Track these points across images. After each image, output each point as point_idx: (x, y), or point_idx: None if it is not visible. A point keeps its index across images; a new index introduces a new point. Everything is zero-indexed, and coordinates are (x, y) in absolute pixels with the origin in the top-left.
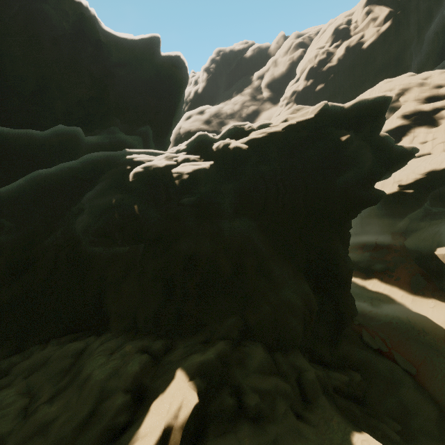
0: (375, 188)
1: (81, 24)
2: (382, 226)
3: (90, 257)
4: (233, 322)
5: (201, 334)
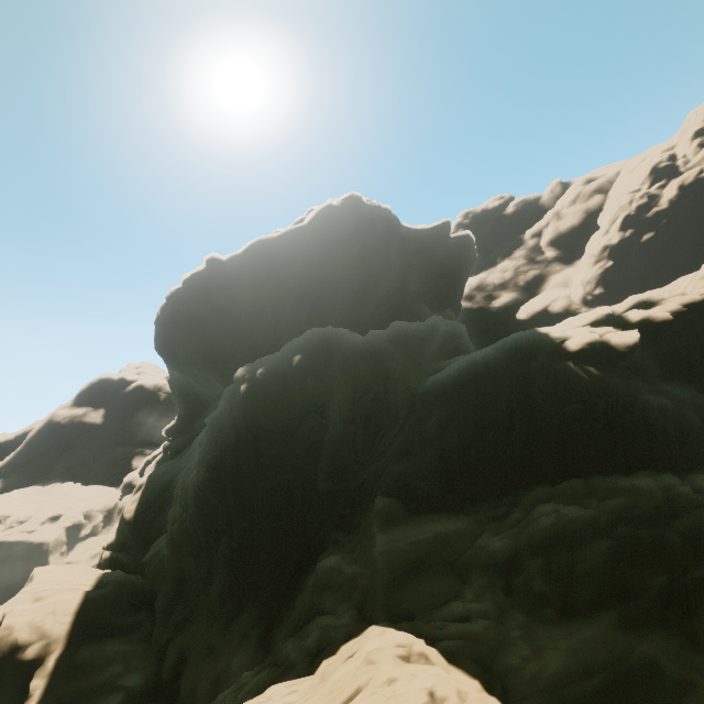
0: None
1: (390, 226)
2: None
3: (539, 418)
4: None
5: (702, 468)
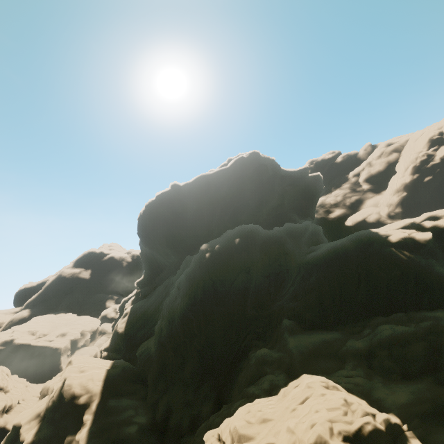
0: None
1: (274, 169)
2: None
3: (375, 279)
4: None
5: None
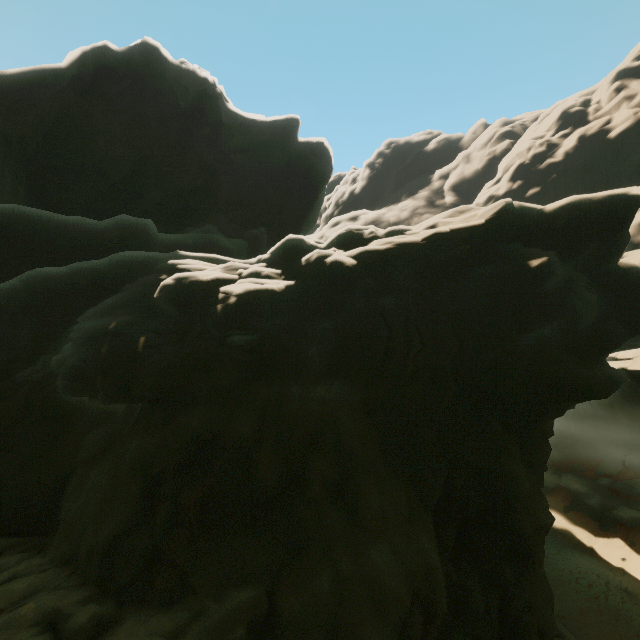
0: (606, 364)
1: (201, 102)
2: (636, 432)
3: (75, 409)
4: (244, 601)
5: (175, 613)
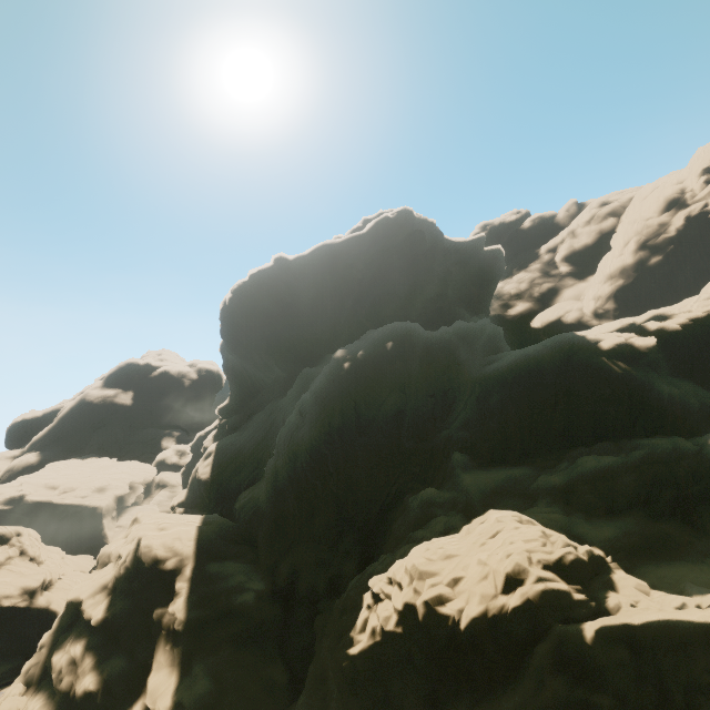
0: None
1: (435, 238)
2: None
3: (577, 399)
4: None
5: (699, 435)
